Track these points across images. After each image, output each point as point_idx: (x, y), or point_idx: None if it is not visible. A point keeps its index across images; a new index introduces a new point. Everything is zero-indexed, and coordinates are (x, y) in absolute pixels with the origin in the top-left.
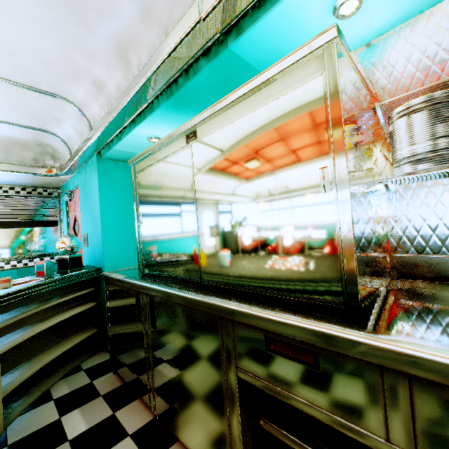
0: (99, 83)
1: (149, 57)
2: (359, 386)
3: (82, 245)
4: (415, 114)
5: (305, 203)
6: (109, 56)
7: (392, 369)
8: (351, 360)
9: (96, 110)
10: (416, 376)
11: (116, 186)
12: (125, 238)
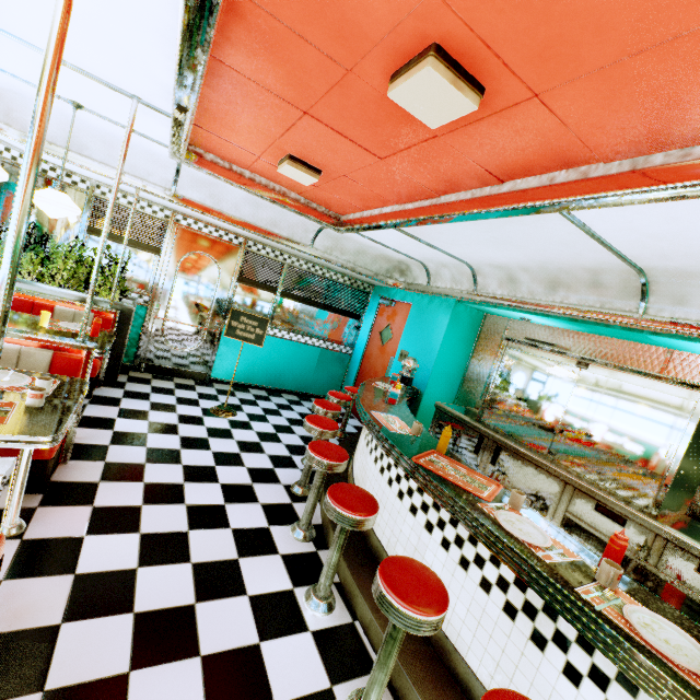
0: (514, 278)
1: (578, 303)
2: (642, 539)
3: (391, 356)
4: None
5: (651, 454)
6: (541, 278)
7: (661, 537)
8: (643, 528)
9: (493, 285)
10: (670, 542)
11: (458, 328)
12: (446, 373)
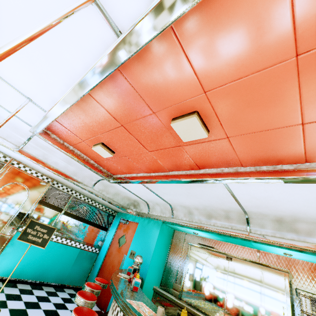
0: (191, 212)
1: (221, 225)
2: None
3: (124, 254)
4: (306, 298)
5: (276, 314)
6: (204, 213)
7: None
8: None
9: (181, 215)
10: None
11: (163, 237)
12: (156, 265)
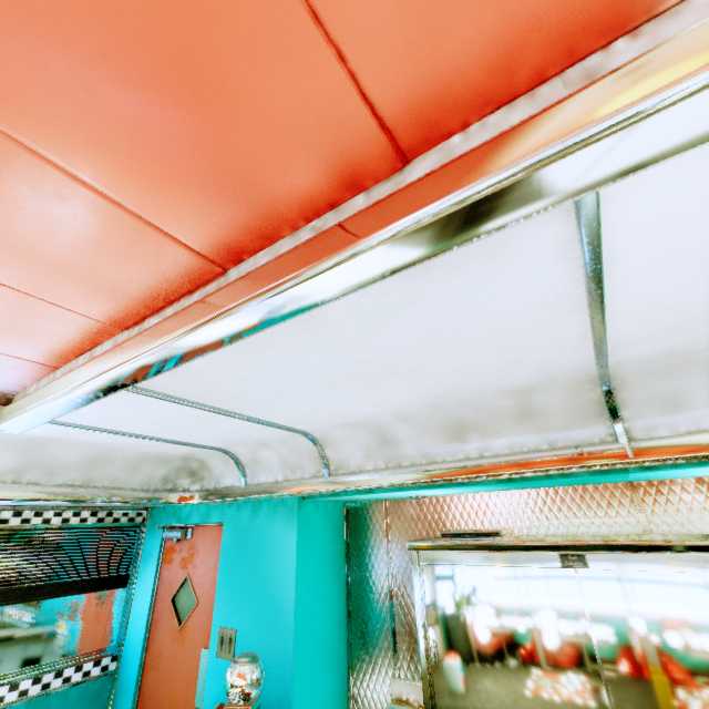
0: (388, 437)
1: (509, 450)
2: None
3: (202, 648)
4: None
5: None
6: (433, 425)
7: None
8: None
9: (355, 456)
10: None
11: (315, 544)
12: (319, 647)
